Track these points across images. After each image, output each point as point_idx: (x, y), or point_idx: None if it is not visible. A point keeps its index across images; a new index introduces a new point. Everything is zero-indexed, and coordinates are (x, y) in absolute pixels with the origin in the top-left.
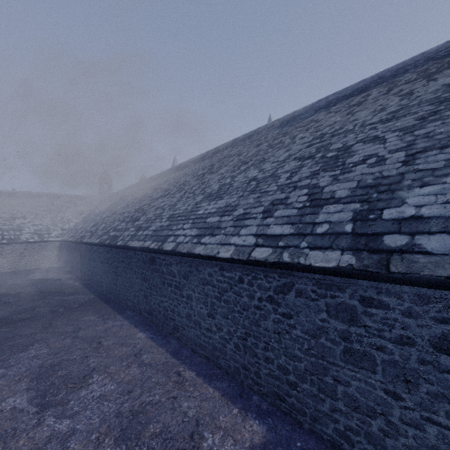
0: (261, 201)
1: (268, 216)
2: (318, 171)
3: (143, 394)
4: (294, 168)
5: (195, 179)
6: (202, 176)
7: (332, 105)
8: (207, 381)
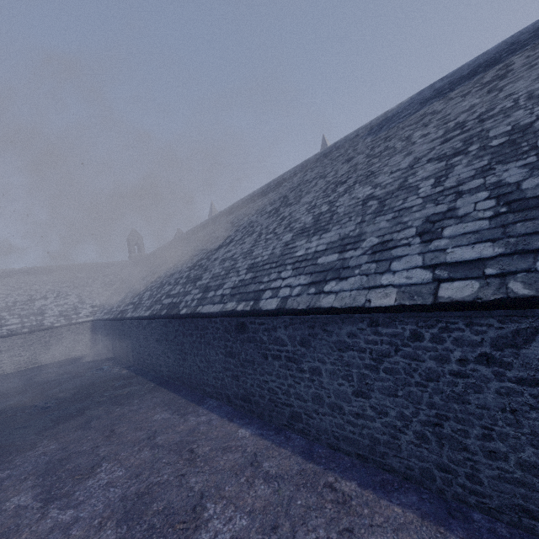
0: (405, 221)
1: (432, 238)
2: (490, 166)
3: (296, 530)
4: (437, 171)
5: (267, 217)
6: (277, 212)
7: (447, 92)
8: (382, 495)
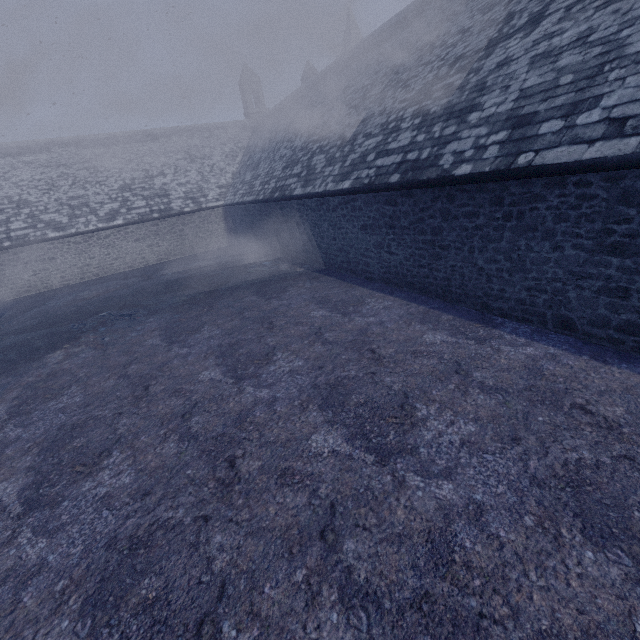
0: None
1: None
2: None
3: None
4: None
5: None
6: None
7: None
8: None
